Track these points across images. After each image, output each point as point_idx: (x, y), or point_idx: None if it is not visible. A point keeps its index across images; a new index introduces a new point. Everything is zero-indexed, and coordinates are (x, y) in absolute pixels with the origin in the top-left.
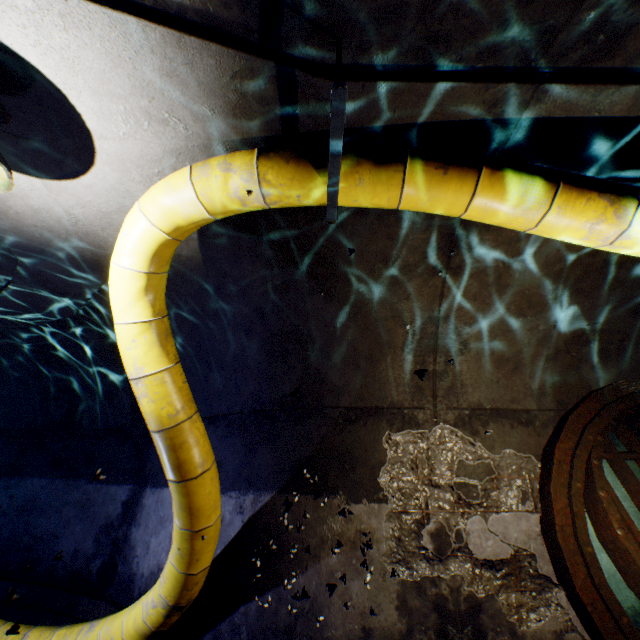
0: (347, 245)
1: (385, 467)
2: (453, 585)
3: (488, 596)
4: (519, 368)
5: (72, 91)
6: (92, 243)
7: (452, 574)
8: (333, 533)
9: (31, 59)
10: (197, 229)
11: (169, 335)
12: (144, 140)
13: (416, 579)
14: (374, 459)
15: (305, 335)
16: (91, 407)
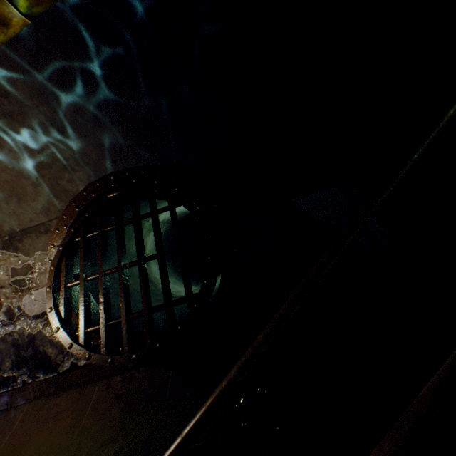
0: None
1: None
2: (21, 332)
3: (39, 331)
4: (22, 199)
5: None
6: None
7: (20, 328)
8: None
9: None
10: None
11: None
12: None
13: (2, 336)
14: None
15: None
16: None
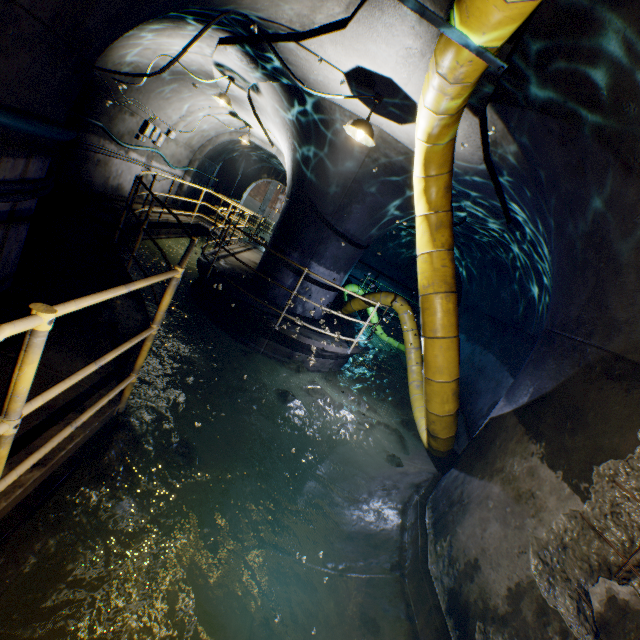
0: (631, 68)
1: (615, 462)
2: None
3: None
4: None
5: (380, 69)
6: (462, 160)
7: None
8: (509, 470)
9: (365, 66)
10: (447, 130)
11: (442, 227)
12: (414, 74)
13: (546, 601)
14: (607, 441)
15: (602, 237)
16: (530, 314)
